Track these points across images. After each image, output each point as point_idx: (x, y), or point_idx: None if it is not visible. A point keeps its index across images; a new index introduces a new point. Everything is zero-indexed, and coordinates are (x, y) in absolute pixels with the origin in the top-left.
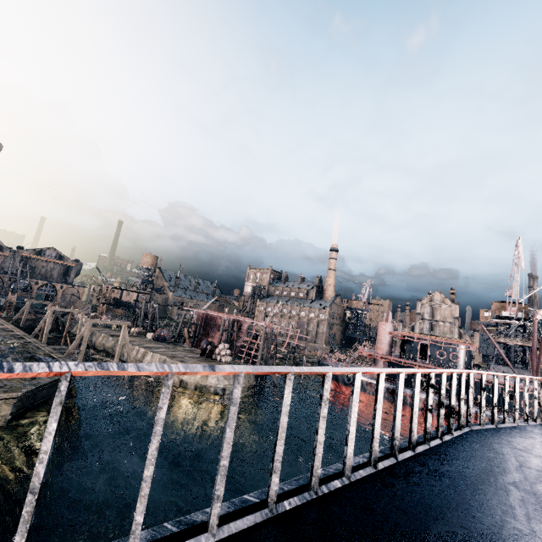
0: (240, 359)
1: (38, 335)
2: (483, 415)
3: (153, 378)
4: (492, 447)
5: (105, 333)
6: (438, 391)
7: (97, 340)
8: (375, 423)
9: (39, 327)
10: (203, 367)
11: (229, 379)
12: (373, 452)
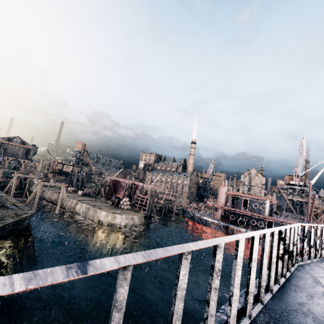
0: (135, 207)
1: (8, 191)
2: (304, 254)
3: (82, 218)
4: (319, 282)
5: (51, 190)
6: (253, 227)
7: (47, 195)
8: (250, 278)
9: (8, 186)
10: (66, 271)
11: (129, 220)
12: (248, 304)
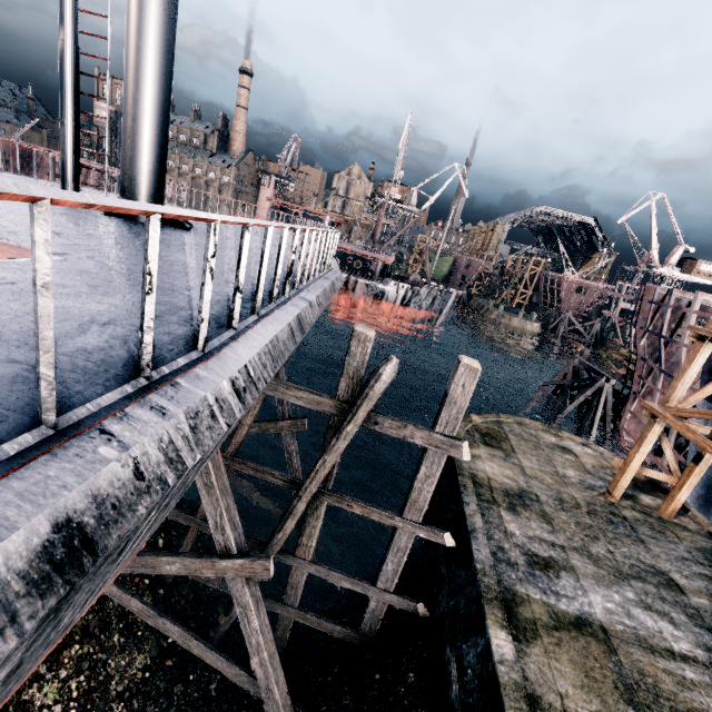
0: None
1: None
2: None
3: None
4: None
5: None
6: None
7: None
8: None
9: None
10: None
11: None
12: None
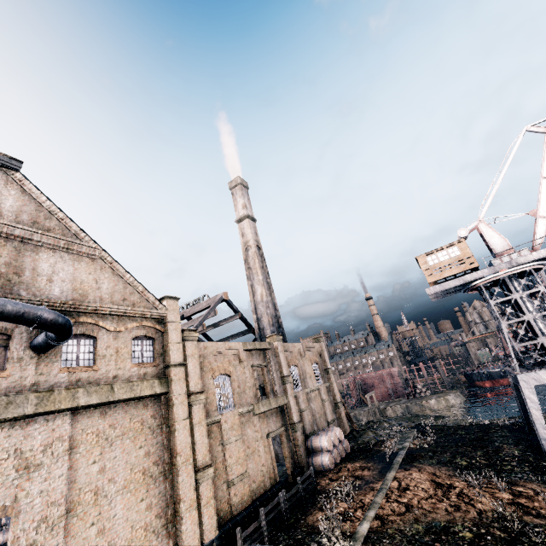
0: None
1: None
2: None
3: None
4: None
5: None
6: None
7: None
8: None
9: None
10: None
11: (458, 397)
12: None
